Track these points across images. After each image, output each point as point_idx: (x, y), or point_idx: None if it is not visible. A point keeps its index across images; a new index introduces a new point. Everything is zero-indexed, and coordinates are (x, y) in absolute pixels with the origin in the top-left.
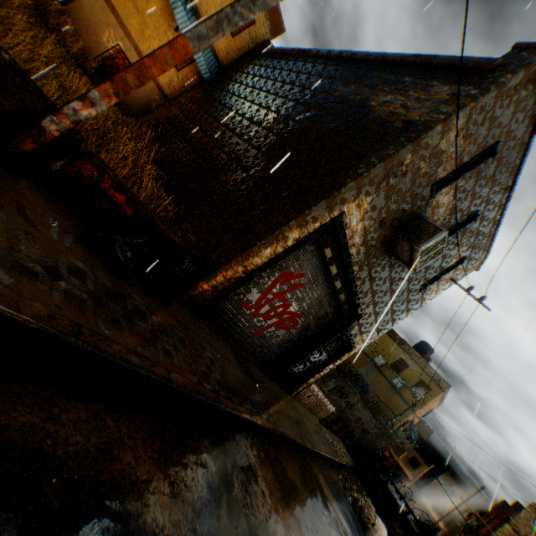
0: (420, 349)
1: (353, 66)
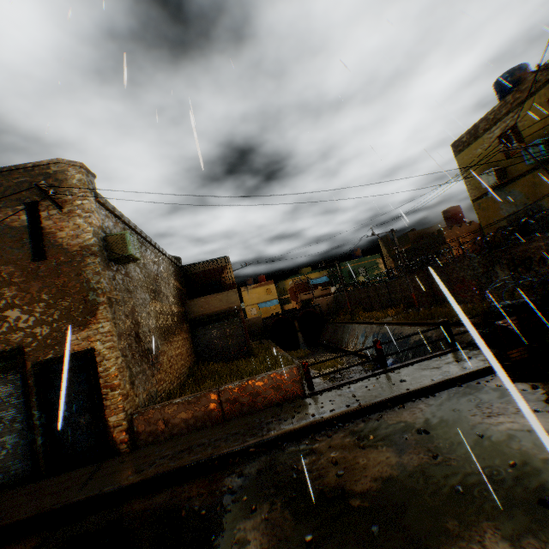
0: (504, 93)
1: None
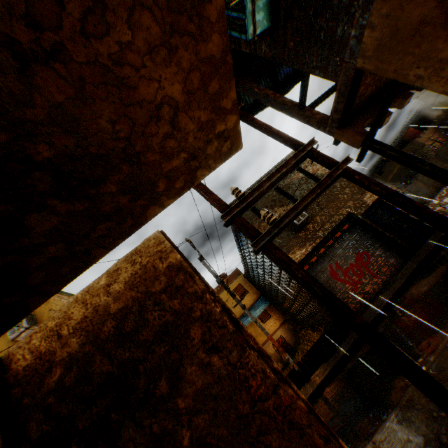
0: None
1: (244, 255)
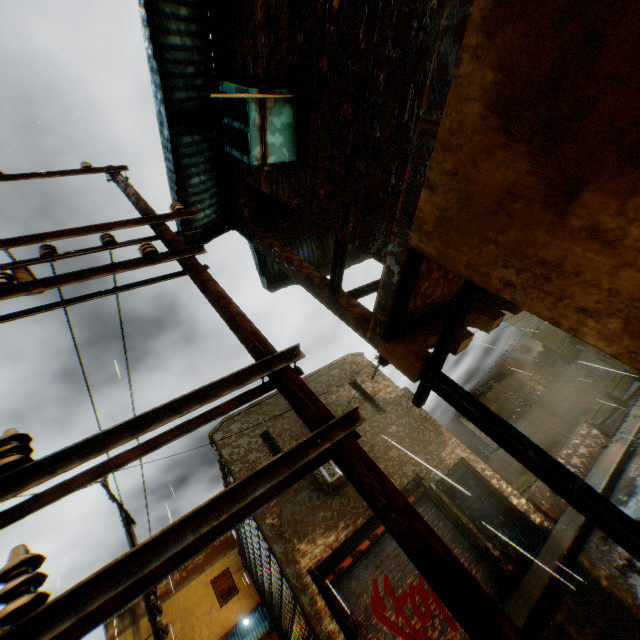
0: None
1: None
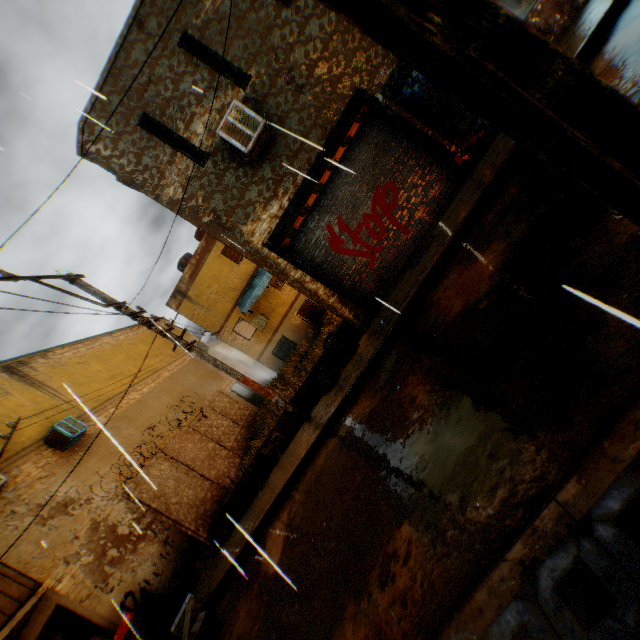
0: None
1: None
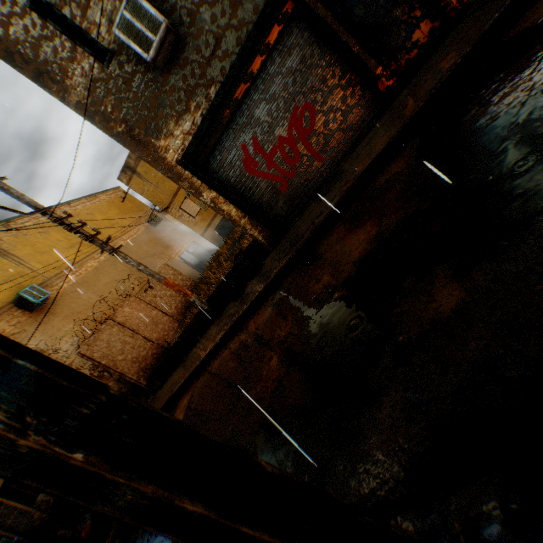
0: None
1: None
